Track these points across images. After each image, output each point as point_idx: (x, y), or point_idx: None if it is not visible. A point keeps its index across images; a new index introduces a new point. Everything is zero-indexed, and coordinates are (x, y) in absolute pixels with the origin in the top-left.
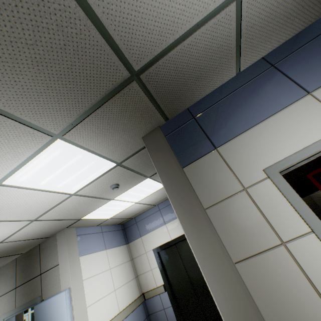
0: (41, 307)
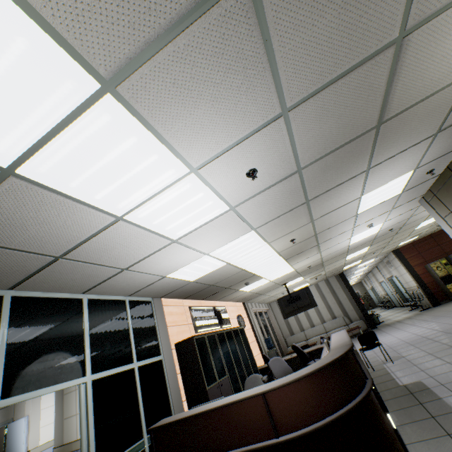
0: (12, 425)
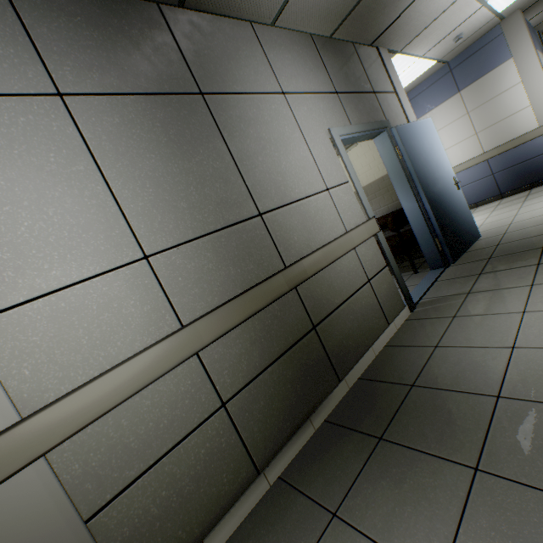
0: (408, 130)
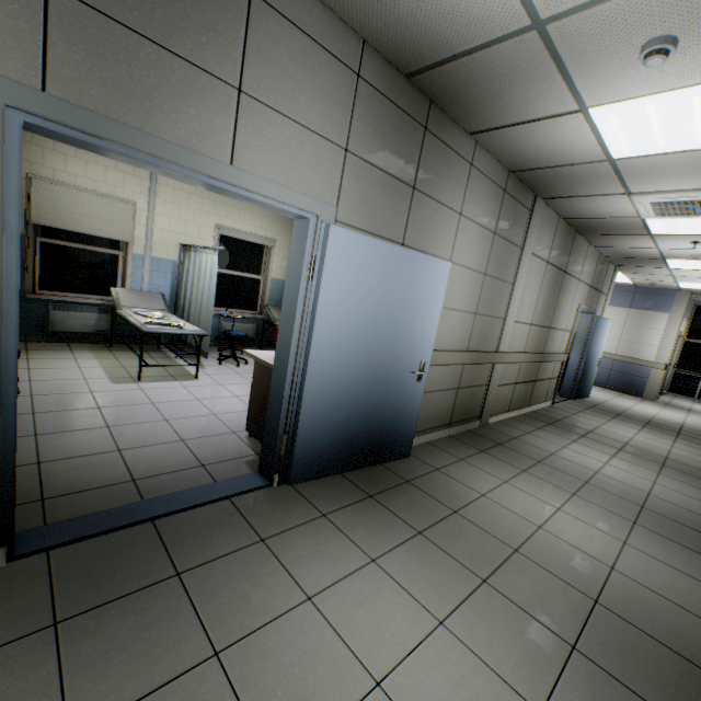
0: (600, 321)
